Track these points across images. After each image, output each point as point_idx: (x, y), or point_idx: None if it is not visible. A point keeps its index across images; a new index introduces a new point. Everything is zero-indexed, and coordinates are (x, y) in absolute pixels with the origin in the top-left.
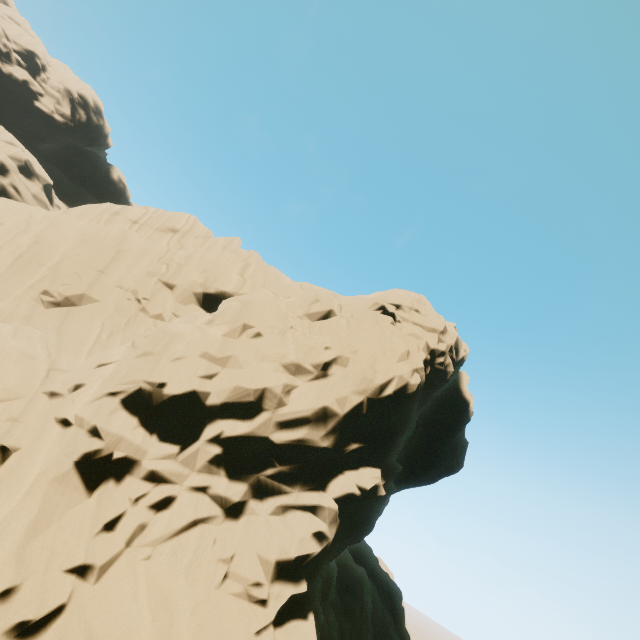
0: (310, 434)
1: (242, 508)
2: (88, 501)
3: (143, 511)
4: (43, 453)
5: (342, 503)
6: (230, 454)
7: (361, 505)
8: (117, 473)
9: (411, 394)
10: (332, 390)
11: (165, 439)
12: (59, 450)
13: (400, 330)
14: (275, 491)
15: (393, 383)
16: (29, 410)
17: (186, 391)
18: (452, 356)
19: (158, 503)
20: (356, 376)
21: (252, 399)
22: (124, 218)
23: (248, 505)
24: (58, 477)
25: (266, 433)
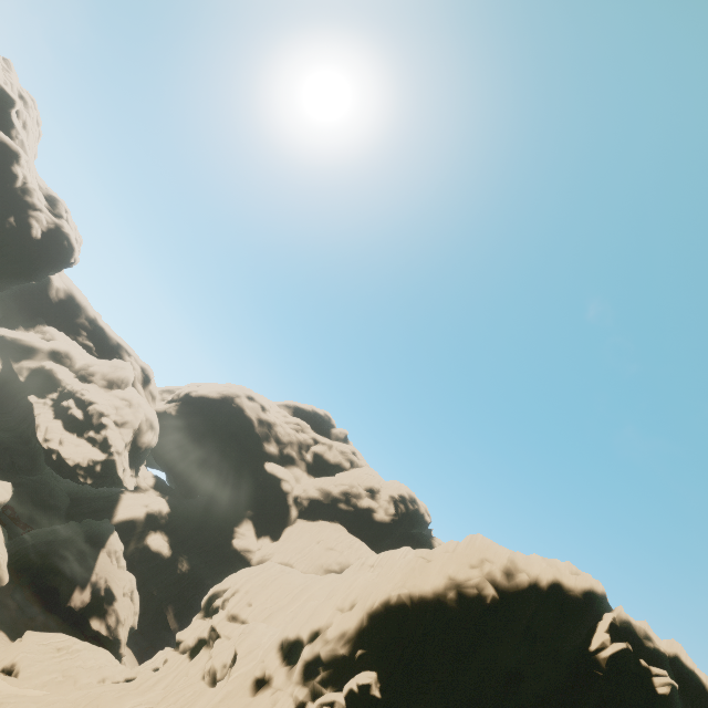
0: (336, 644)
1: (304, 707)
2: (252, 697)
3: (266, 704)
4: (245, 668)
5: (349, 701)
6: (306, 669)
7: (364, 707)
8: (266, 685)
9: (394, 604)
10: (352, 612)
11: (288, 665)
12: (250, 668)
13: (428, 566)
14: (320, 694)
15: (379, 596)
16: (251, 653)
17: (295, 630)
18: (493, 579)
19: (273, 701)
20: (363, 599)
21: (315, 626)
22: (366, 565)
23: (307, 705)
24: (245, 678)
25: (318, 648)
